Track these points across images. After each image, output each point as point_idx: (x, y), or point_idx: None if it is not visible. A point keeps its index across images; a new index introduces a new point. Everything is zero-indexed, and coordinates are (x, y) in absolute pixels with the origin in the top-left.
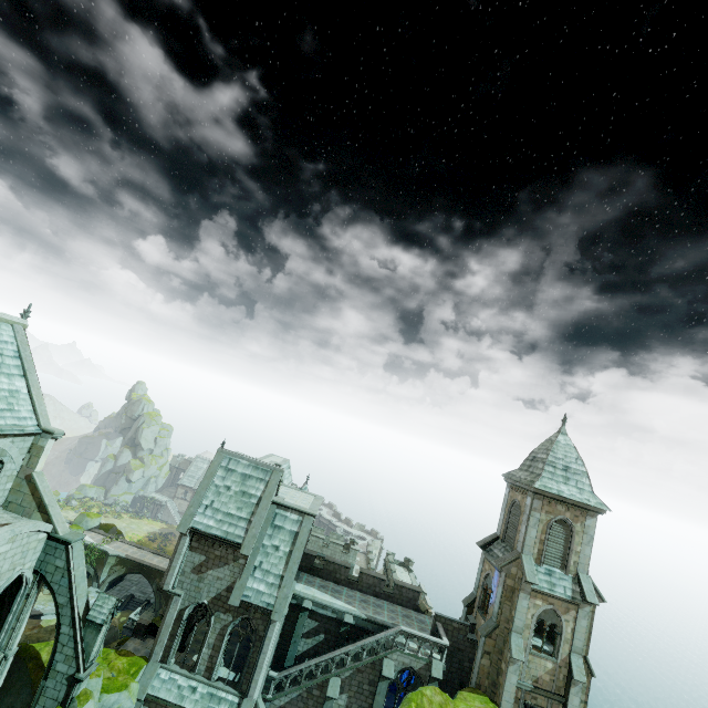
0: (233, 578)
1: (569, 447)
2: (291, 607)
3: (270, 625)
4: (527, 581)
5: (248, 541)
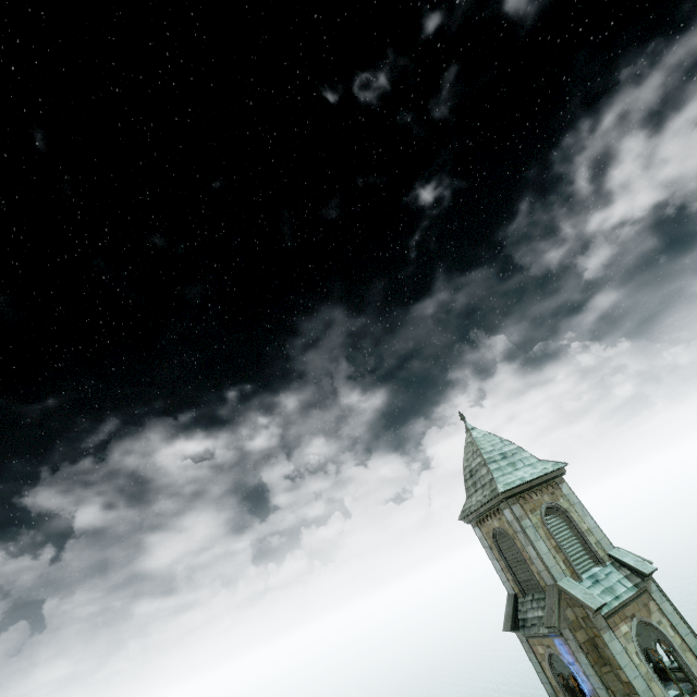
0: None
1: (487, 436)
2: None
3: None
4: (595, 610)
5: None
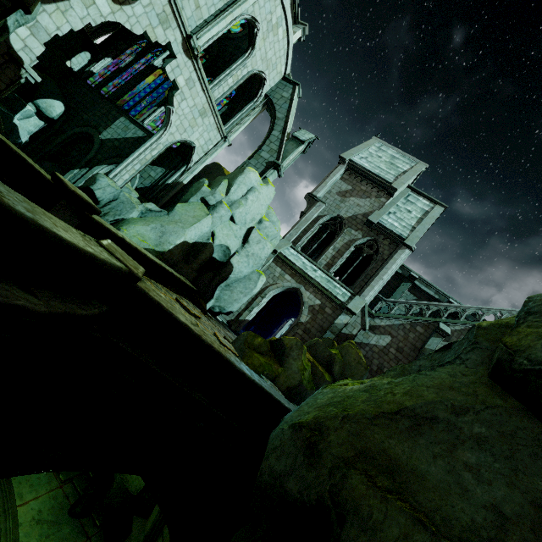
0: (372, 209)
1: None
2: (393, 276)
3: (398, 250)
4: None
5: (397, 183)
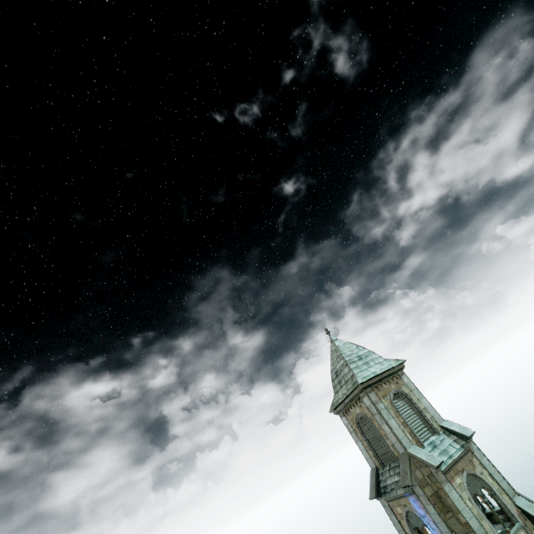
0: None
1: (346, 344)
2: None
3: None
4: (436, 467)
5: None
